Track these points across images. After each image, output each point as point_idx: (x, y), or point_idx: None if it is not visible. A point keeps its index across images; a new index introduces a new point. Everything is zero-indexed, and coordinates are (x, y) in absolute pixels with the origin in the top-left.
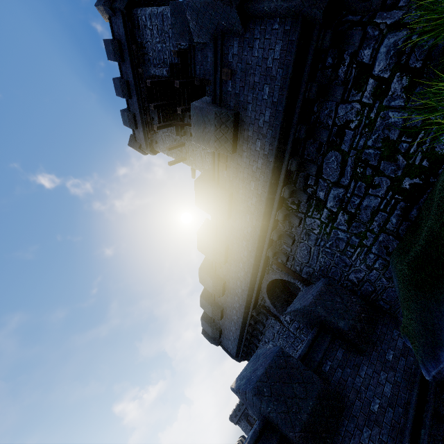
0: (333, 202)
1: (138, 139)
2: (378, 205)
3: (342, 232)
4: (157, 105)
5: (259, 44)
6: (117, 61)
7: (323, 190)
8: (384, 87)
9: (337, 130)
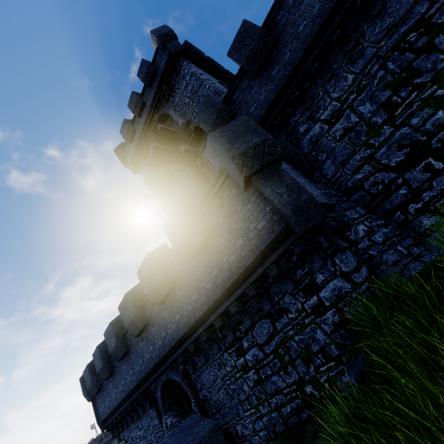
0: (251, 358)
1: (127, 151)
2: (282, 388)
3: (247, 385)
4: (157, 147)
5: (251, 208)
6: (144, 83)
7: (248, 342)
8: (322, 309)
9: (278, 309)
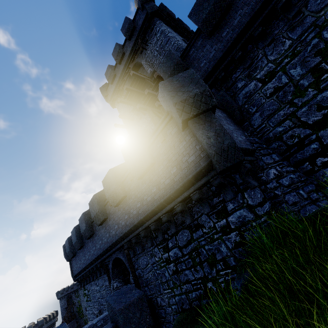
0: (173, 254)
1: (108, 90)
2: (191, 280)
3: (168, 273)
4: (128, 89)
5: (185, 145)
6: (125, 36)
7: (172, 243)
8: (228, 230)
9: (196, 224)
